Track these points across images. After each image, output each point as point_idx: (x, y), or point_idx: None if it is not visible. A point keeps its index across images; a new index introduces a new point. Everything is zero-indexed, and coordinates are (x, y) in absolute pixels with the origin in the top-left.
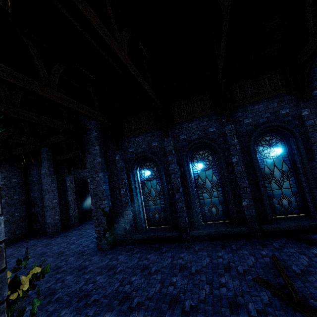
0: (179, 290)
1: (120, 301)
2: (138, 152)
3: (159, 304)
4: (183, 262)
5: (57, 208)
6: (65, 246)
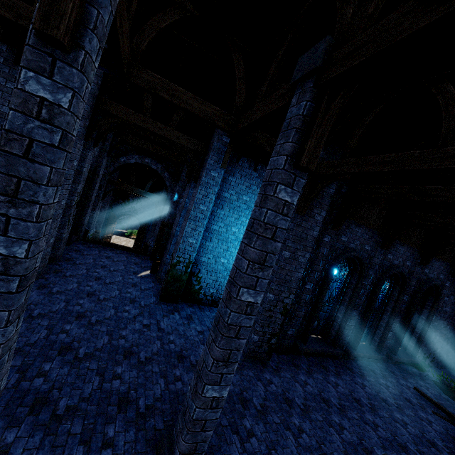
0: (417, 429)
1: (405, 453)
2: (349, 246)
3: (430, 449)
4: (373, 391)
5: (58, 220)
6: (156, 336)
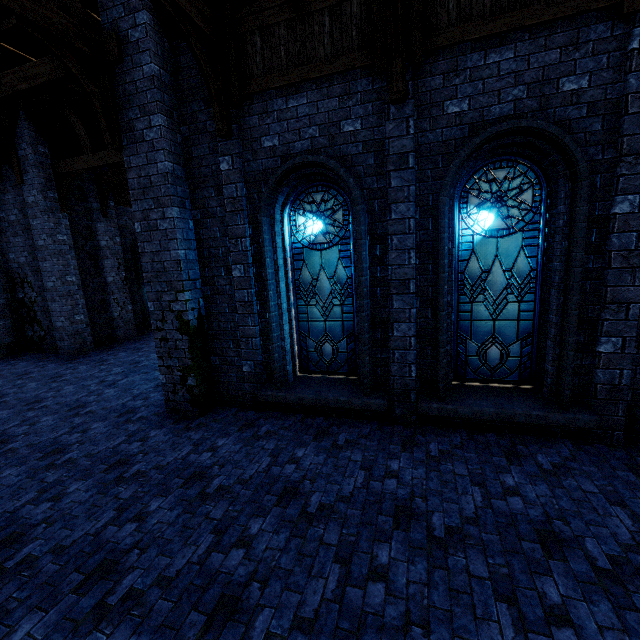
0: (404, 605)
1: (208, 619)
2: (292, 151)
3: None
4: (402, 490)
5: (78, 297)
6: (92, 390)
